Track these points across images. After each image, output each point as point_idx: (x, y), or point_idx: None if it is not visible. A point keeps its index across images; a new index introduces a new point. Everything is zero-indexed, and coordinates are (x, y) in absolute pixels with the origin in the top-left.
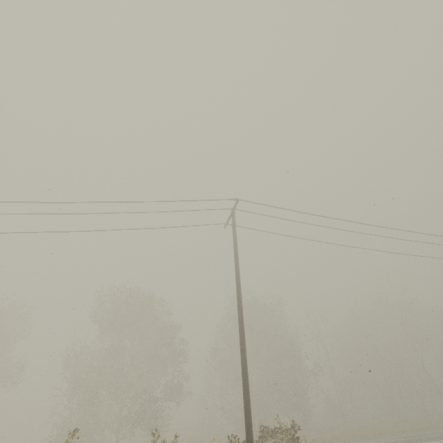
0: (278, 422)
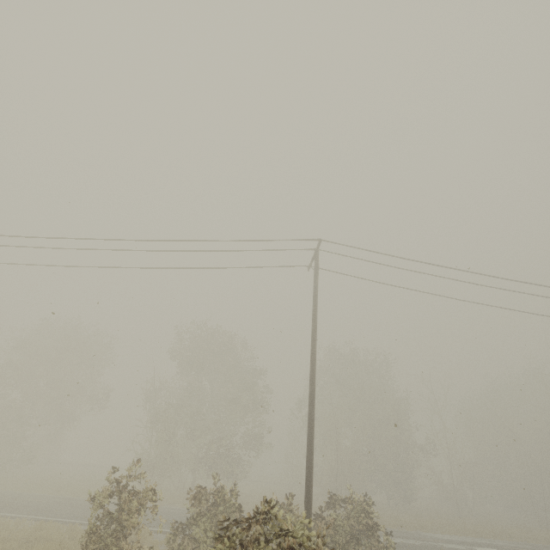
0: (351, 493)
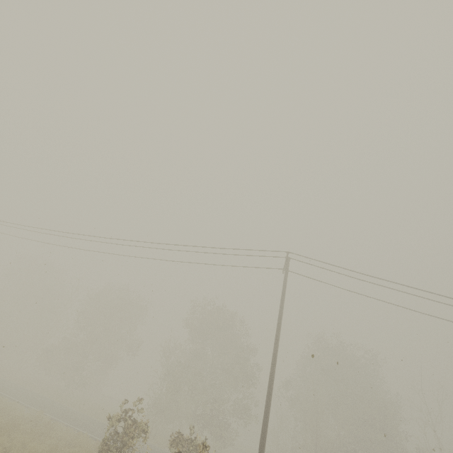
0: None
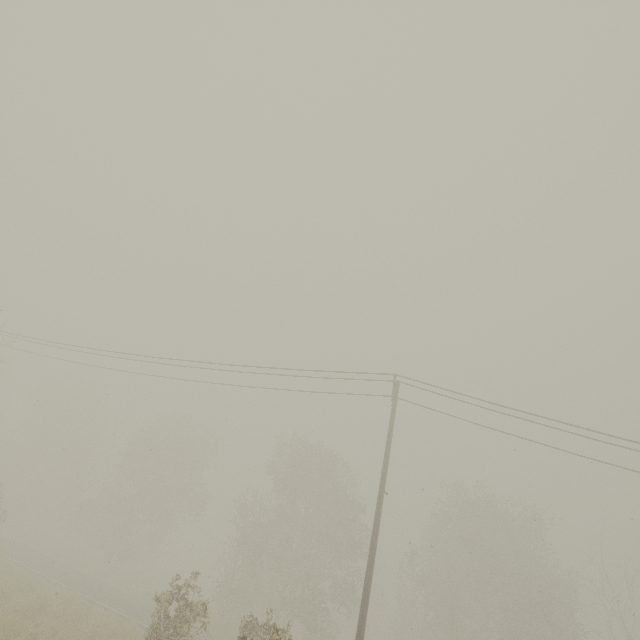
0: None
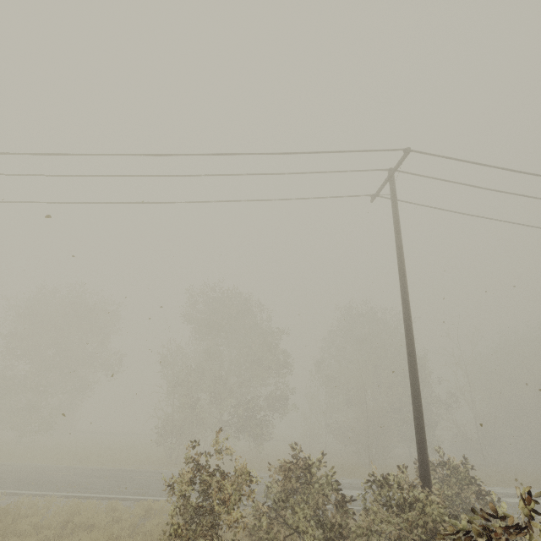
0: (440, 455)
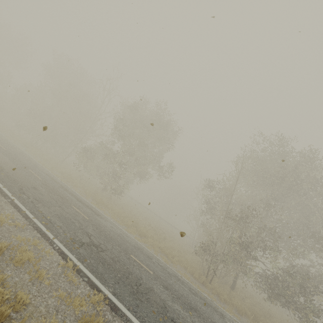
0: None
